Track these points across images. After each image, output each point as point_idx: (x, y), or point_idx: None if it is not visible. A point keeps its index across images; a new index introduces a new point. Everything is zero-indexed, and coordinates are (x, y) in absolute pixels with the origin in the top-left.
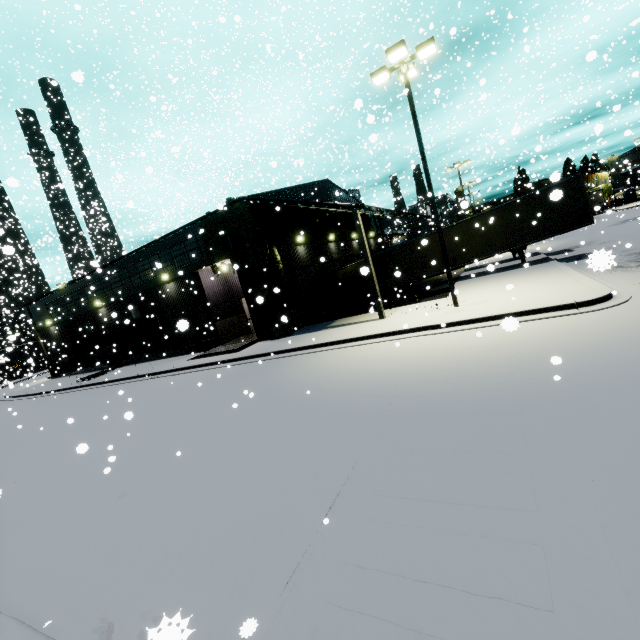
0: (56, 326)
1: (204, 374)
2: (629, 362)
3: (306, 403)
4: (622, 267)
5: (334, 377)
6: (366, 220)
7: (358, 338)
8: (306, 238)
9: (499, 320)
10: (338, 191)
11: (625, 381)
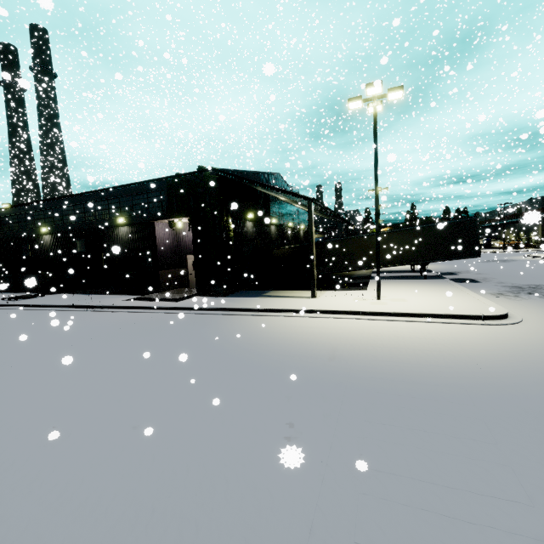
0: None
1: (144, 316)
2: None
3: (259, 361)
4: (503, 294)
5: (281, 341)
6: (300, 214)
7: (296, 310)
8: (255, 216)
9: (420, 318)
10: (285, 185)
11: None
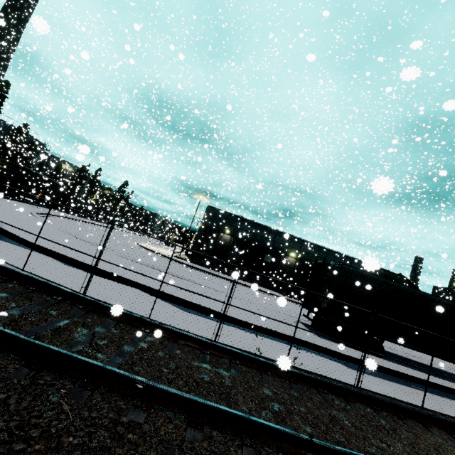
0: (233, 237)
1: None
2: None
3: None
4: None
5: None
6: None
7: None
8: None
9: None
10: None
11: None
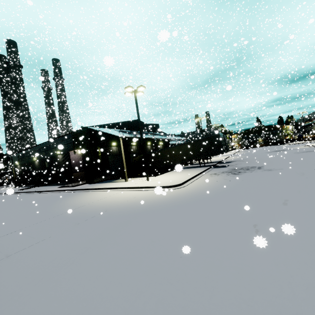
0: (20, 165)
1: (54, 194)
2: (130, 207)
3: (54, 208)
4: (214, 174)
5: (76, 201)
6: None
7: (106, 188)
8: (118, 143)
9: (145, 188)
10: (143, 124)
11: (116, 212)
